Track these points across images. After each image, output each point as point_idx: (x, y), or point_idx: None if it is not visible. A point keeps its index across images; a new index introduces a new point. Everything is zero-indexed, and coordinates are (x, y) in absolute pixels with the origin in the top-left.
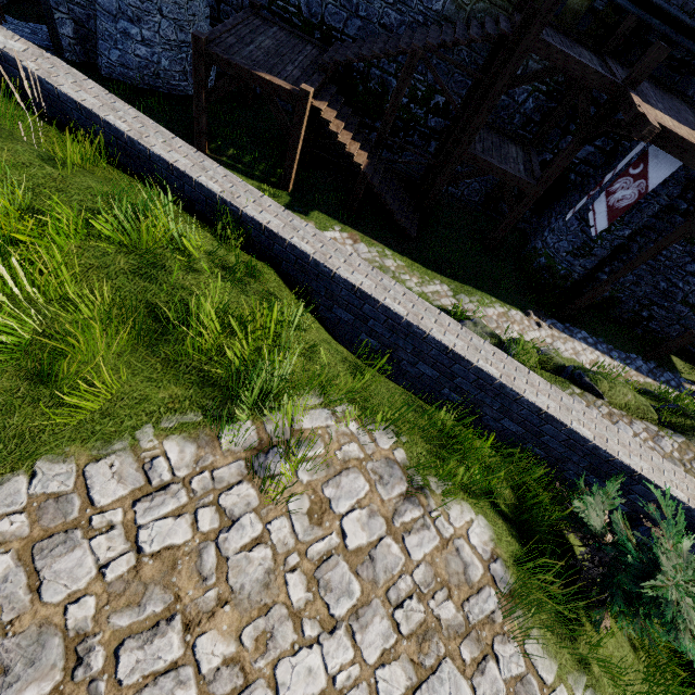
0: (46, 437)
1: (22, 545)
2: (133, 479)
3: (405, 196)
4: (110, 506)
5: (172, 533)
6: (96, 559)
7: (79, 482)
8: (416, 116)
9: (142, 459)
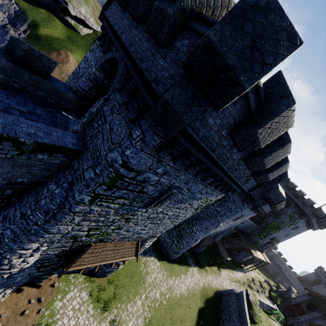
0: None
1: None
2: None
3: None
4: None
5: None
6: None
7: None
8: None
9: None
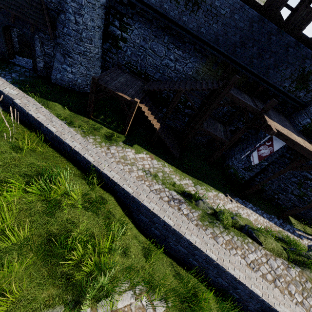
0: None
1: None
2: None
3: (174, 139)
4: None
5: None
6: None
7: None
8: (180, 108)
9: None
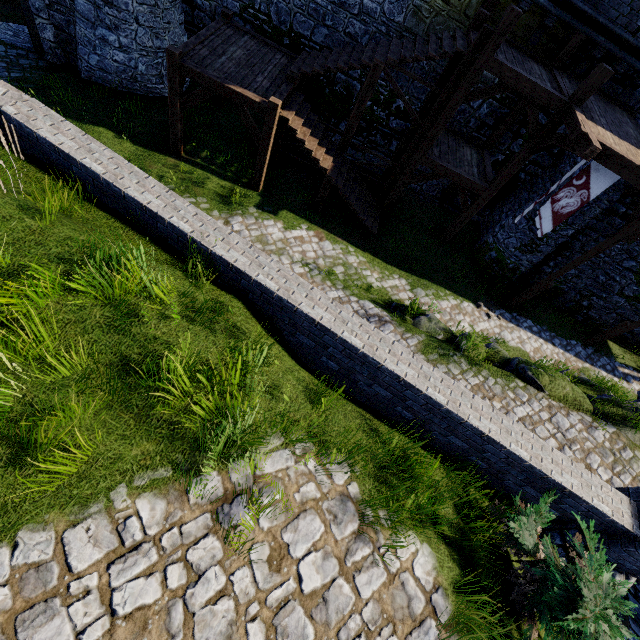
0: (27, 505)
1: (5, 618)
2: (107, 541)
3: (368, 194)
4: (86, 571)
5: (143, 593)
6: (73, 626)
7: (58, 549)
8: (379, 118)
9: (116, 521)
